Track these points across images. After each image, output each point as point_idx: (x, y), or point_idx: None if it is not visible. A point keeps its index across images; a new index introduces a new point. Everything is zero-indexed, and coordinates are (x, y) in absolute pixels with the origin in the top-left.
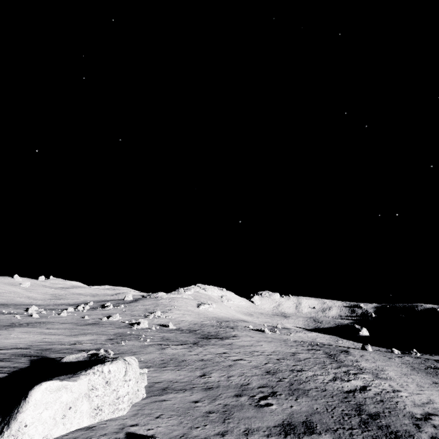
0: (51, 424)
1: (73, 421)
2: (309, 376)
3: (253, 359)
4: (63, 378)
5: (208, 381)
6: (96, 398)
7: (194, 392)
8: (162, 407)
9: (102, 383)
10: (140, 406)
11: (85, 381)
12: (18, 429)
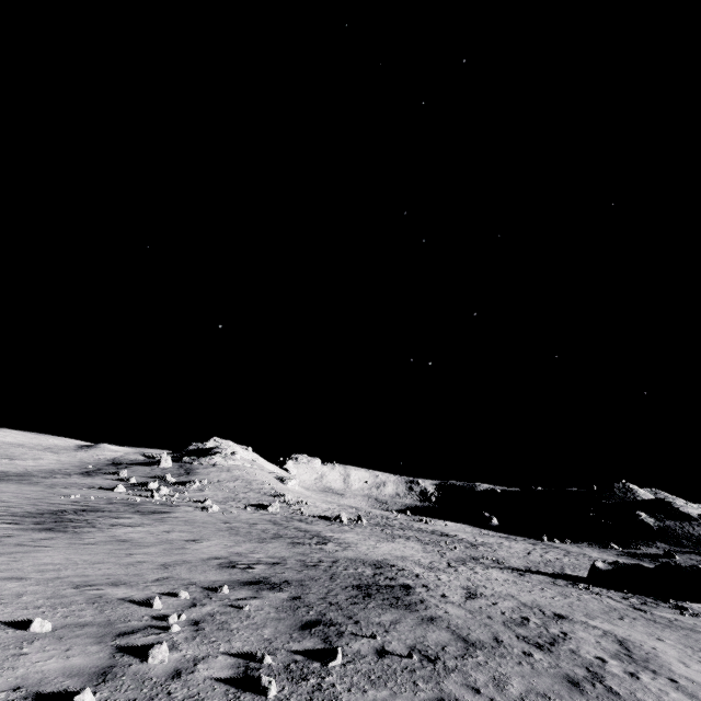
0: None
1: None
2: None
3: (558, 557)
4: None
5: None
6: None
7: None
8: None
9: None
10: None
11: None
12: None
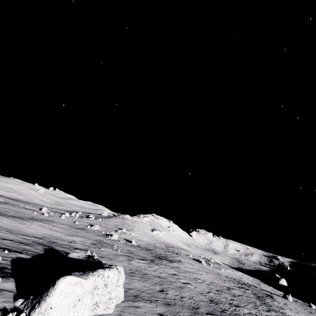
0: (66, 310)
1: (79, 311)
2: (245, 313)
3: (197, 285)
4: (78, 275)
5: (167, 297)
6: (96, 295)
7: (158, 305)
8: (137, 313)
9: (102, 284)
10: (121, 308)
11: (92, 281)
12: (45, 309)
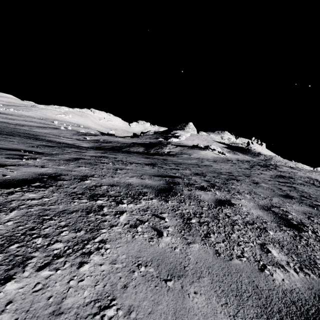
0: None
1: None
2: None
3: None
4: None
5: None
6: None
7: None
8: None
9: None
10: None
11: None
12: None
